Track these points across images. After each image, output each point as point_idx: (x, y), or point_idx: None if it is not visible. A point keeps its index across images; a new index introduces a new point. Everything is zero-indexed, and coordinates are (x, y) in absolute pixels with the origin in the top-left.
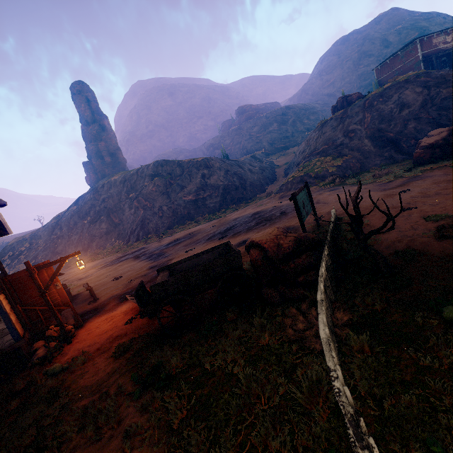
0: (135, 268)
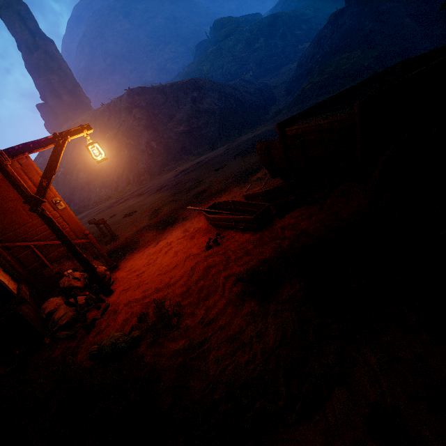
0: (149, 201)
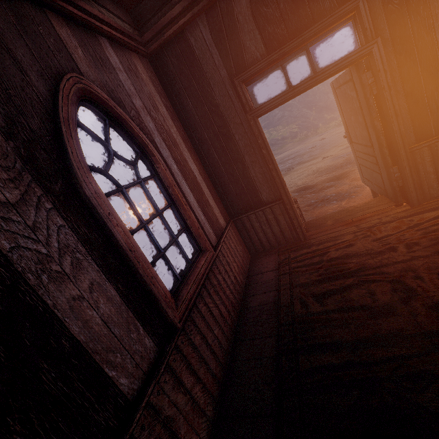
0: None
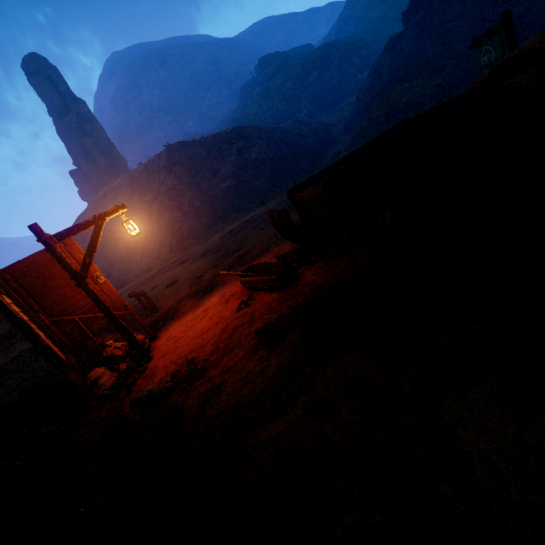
0: (192, 268)
